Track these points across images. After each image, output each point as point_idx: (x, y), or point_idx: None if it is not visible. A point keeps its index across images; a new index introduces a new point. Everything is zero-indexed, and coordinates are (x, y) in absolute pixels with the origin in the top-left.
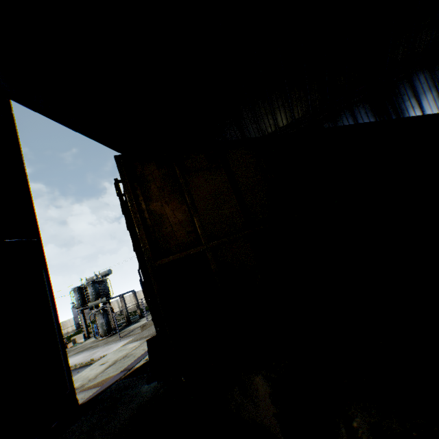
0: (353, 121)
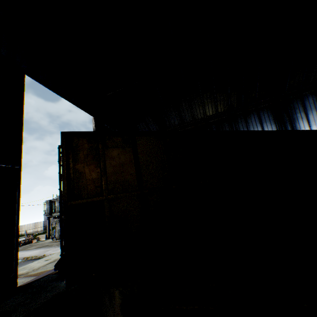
0: (258, 120)
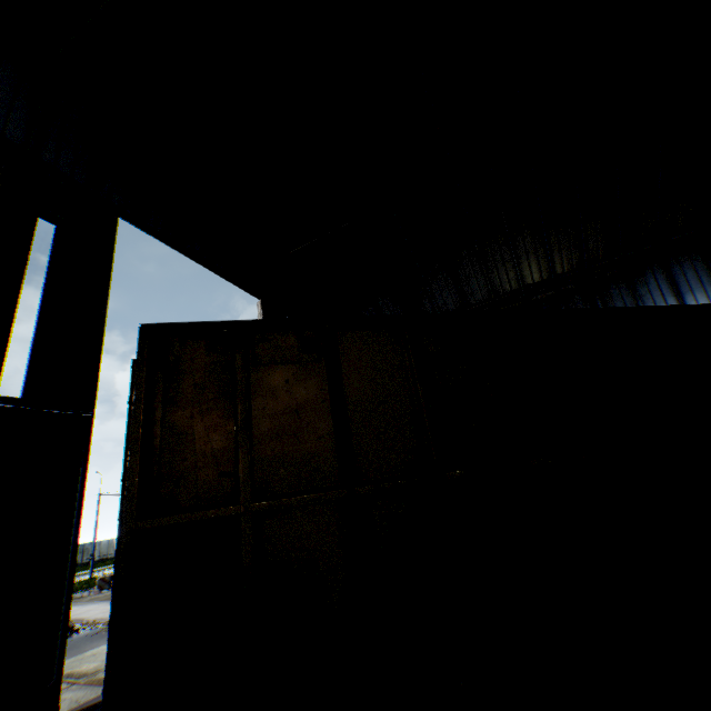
0: (670, 288)
